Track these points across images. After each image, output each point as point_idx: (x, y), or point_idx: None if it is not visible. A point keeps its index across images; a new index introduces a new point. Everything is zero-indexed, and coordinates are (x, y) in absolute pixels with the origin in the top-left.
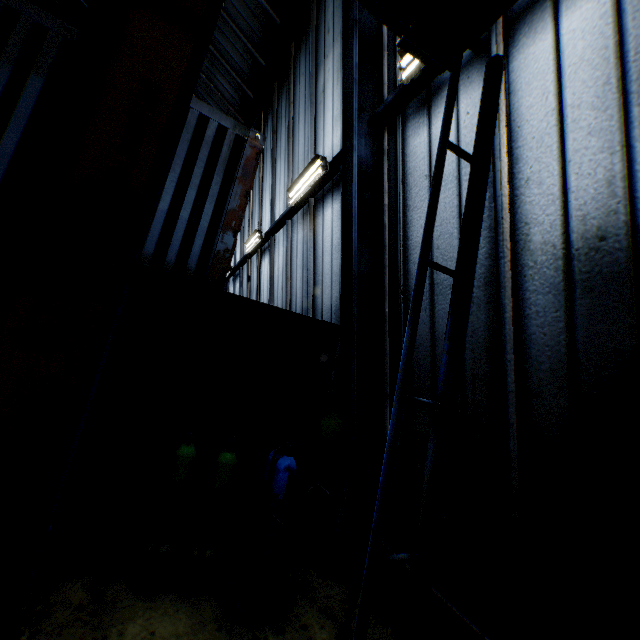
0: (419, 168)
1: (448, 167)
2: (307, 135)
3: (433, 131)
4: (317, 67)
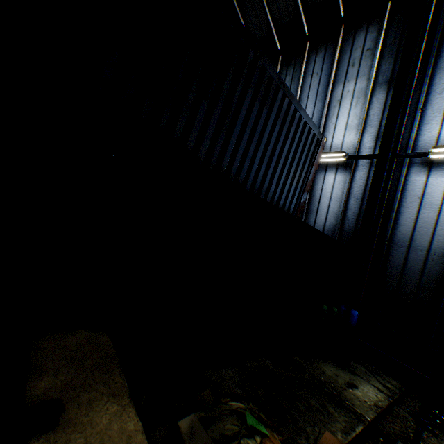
0: (414, 192)
1: (434, 201)
2: (315, 118)
3: (429, 180)
4: (335, 80)
